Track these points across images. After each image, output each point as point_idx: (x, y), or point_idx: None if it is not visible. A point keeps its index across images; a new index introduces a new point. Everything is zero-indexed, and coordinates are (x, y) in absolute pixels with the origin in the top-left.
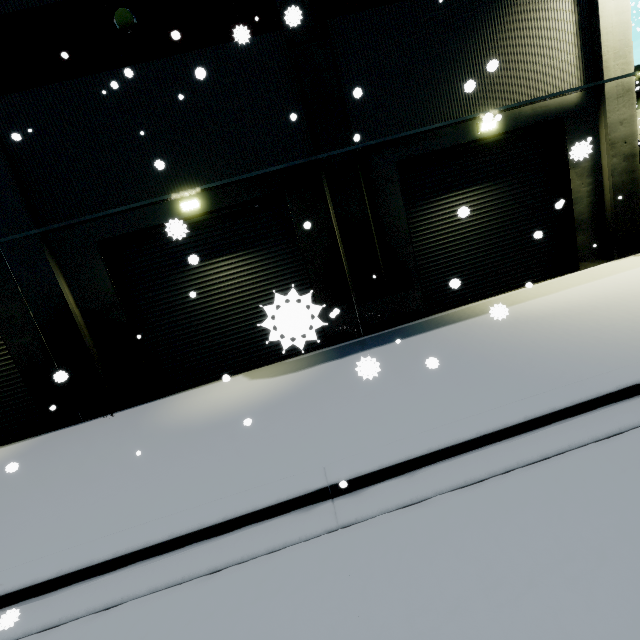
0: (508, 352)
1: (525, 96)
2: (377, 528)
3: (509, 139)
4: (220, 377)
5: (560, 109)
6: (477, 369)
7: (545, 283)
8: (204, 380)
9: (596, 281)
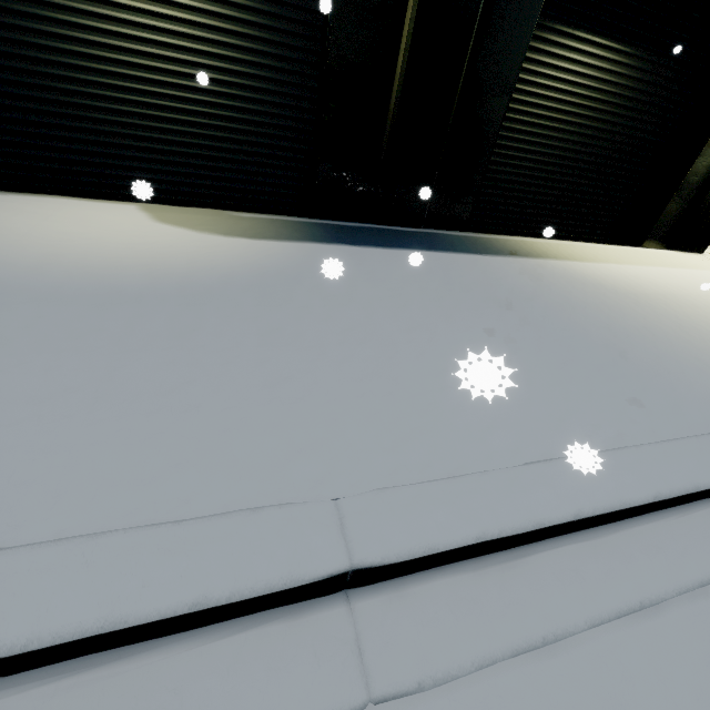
0: (617, 333)
1: None
2: None
3: None
4: (88, 194)
5: None
6: (584, 347)
7: (610, 247)
8: (49, 187)
9: (672, 269)
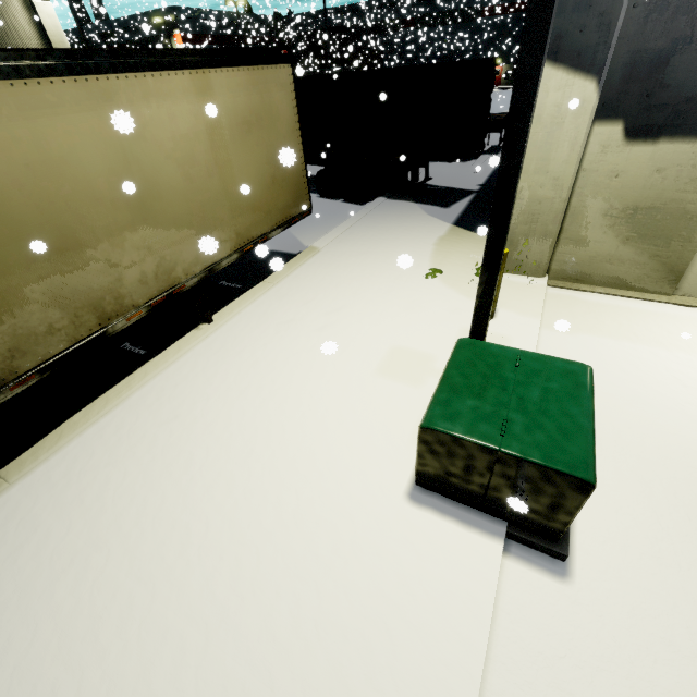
0: None
1: None
2: None
3: None
4: None
5: None
6: None
7: None
8: None
9: None
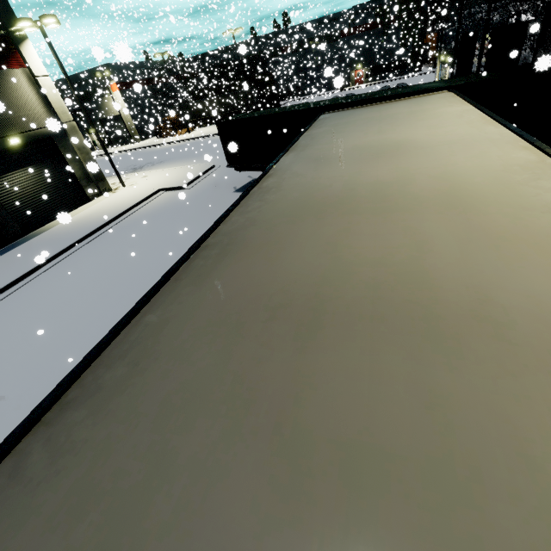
0: (65, 234)
1: (28, 127)
2: (40, 276)
3: (29, 145)
4: None
5: (48, 133)
6: (56, 241)
7: (78, 209)
8: None
9: (95, 205)
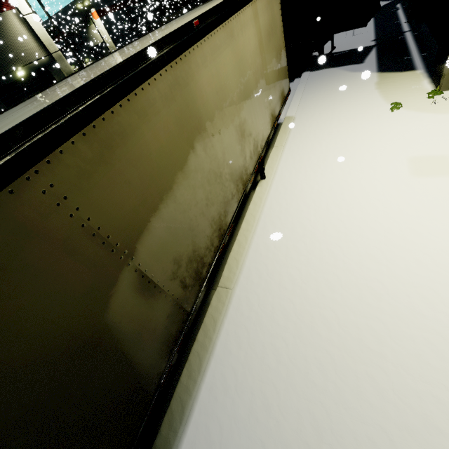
0: None
1: (27, 60)
2: None
3: (32, 76)
4: None
5: (43, 64)
6: None
7: None
8: None
9: None
